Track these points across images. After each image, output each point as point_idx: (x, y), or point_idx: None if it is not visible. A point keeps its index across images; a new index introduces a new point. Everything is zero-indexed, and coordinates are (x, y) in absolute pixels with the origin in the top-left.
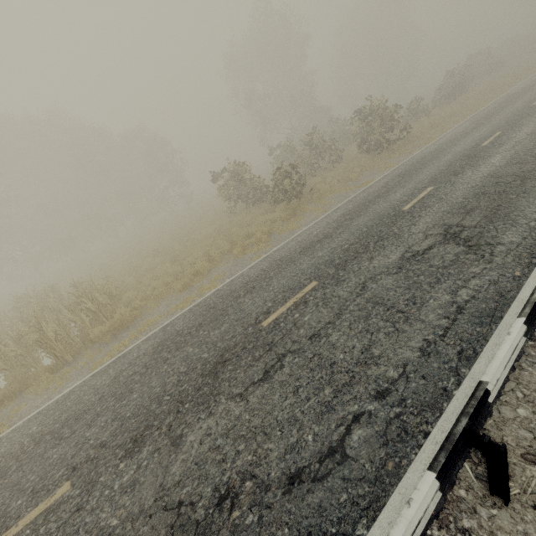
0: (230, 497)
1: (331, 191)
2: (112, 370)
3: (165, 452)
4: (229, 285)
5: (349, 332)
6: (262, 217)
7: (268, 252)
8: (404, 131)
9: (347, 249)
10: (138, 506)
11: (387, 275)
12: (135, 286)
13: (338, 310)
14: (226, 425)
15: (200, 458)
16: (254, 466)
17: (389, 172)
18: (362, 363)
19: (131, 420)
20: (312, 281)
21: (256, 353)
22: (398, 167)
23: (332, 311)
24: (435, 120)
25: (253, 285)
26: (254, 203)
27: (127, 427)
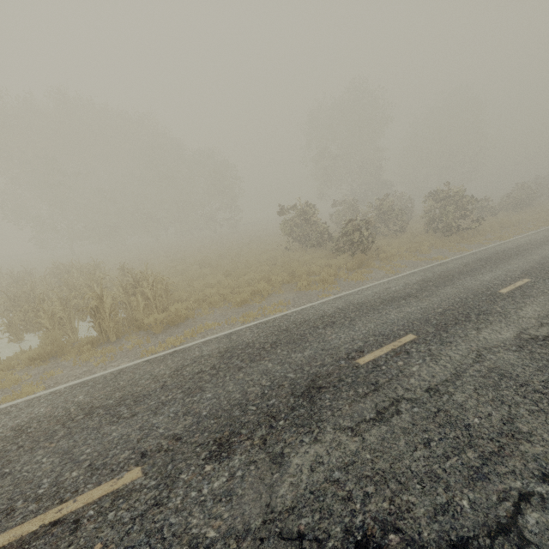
0: (372, 547)
1: (397, 256)
2: (171, 362)
3: (265, 468)
4: (299, 313)
5: (478, 397)
6: (324, 260)
7: (337, 294)
8: (475, 222)
9: (442, 313)
10: (241, 522)
11: (505, 349)
12: (183, 287)
13: (454, 370)
14: (341, 457)
15: (316, 487)
16: (395, 517)
17: (465, 255)
18: (508, 434)
19: (210, 419)
20: (409, 334)
21: (359, 388)
22: (474, 252)
23: (446, 369)
24: (506, 221)
25: (331, 320)
26: (313, 245)
27: (206, 426)
